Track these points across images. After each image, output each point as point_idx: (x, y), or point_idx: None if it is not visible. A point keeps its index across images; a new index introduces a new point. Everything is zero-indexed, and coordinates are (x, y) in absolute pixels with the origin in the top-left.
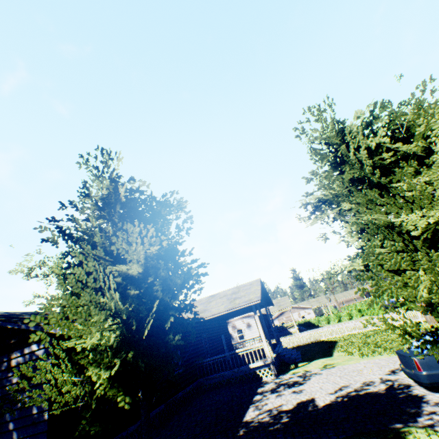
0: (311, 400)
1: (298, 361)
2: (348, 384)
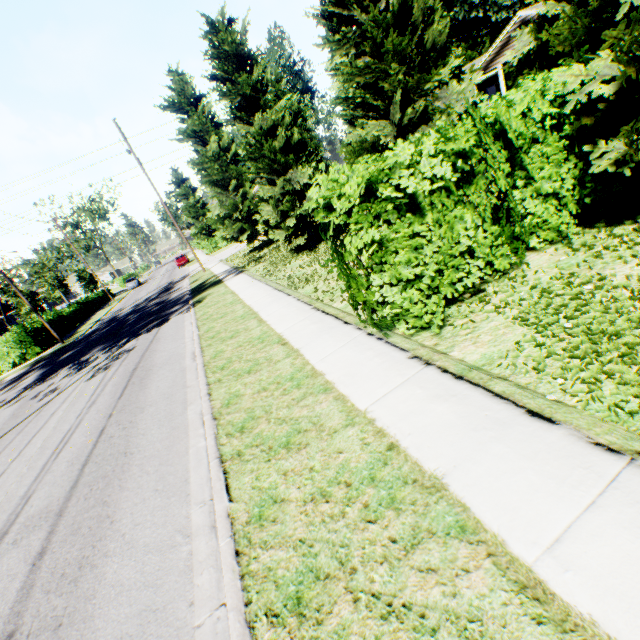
0: None
1: None
2: None
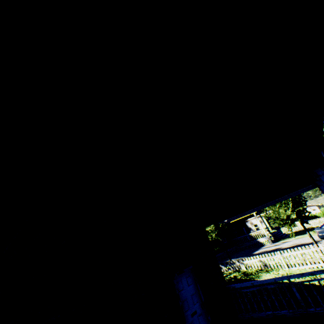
0: (279, 247)
1: (285, 237)
2: (298, 242)
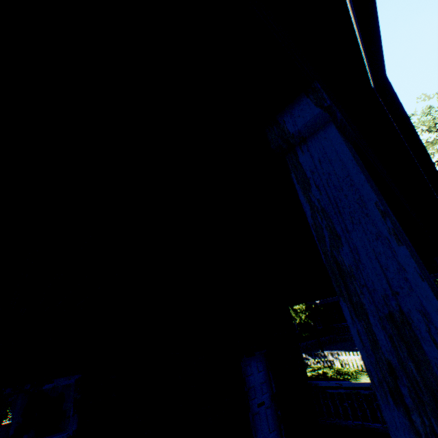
0: None
1: None
2: None
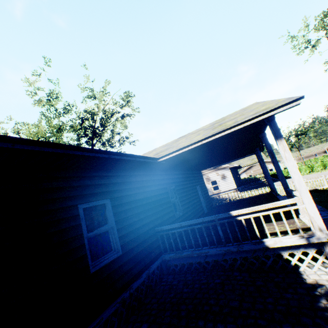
0: None
1: None
2: None
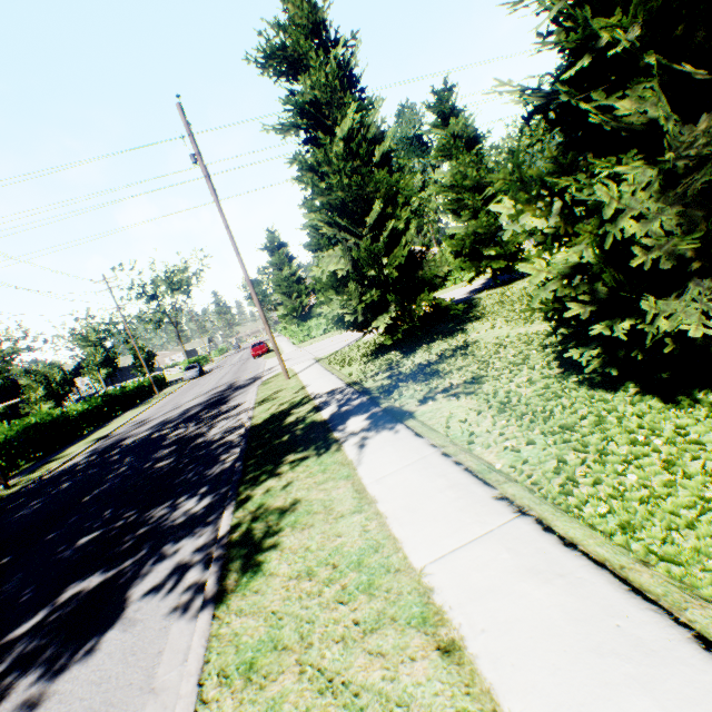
0: None
1: None
2: None
